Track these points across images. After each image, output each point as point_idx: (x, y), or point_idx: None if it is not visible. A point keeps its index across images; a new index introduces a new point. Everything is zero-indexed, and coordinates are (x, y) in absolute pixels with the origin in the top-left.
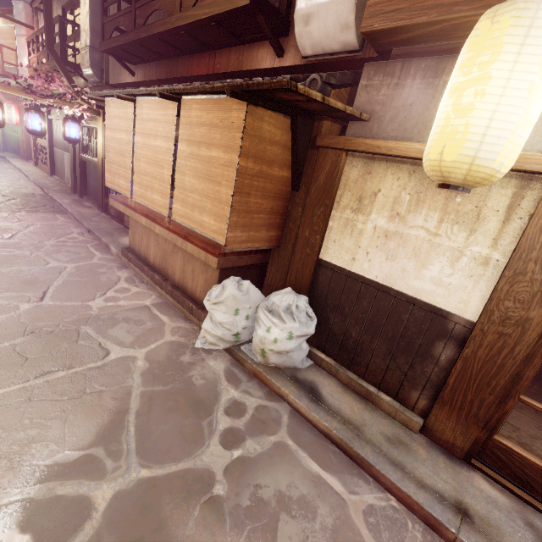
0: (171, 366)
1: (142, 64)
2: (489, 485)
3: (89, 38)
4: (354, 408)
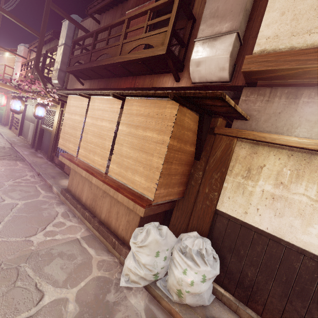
0: (99, 308)
1: (89, 80)
2: None
3: (59, 65)
4: None
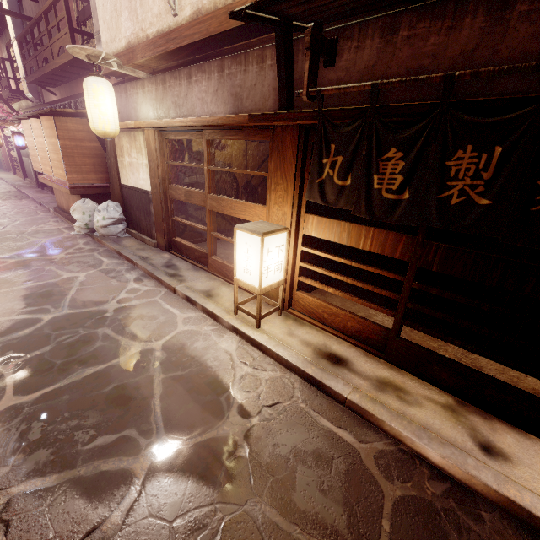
0: (58, 242)
1: (58, 87)
2: (168, 255)
3: (24, 72)
4: (133, 244)
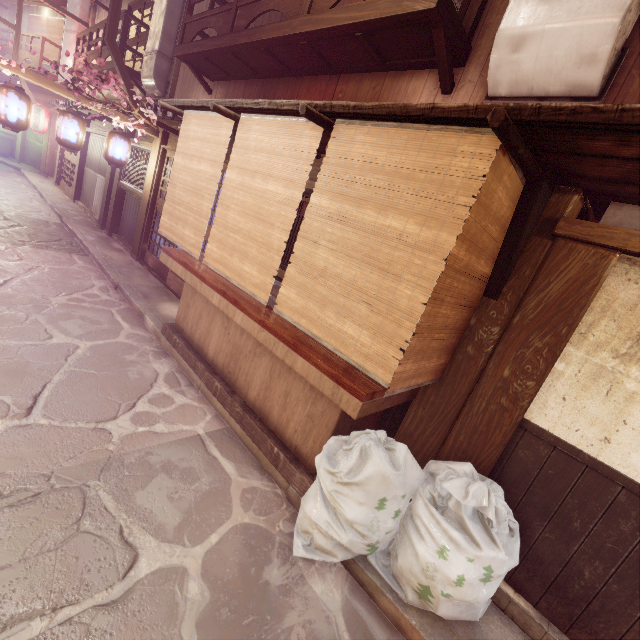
0: (250, 597)
1: (225, 81)
2: None
3: (159, 42)
4: None
